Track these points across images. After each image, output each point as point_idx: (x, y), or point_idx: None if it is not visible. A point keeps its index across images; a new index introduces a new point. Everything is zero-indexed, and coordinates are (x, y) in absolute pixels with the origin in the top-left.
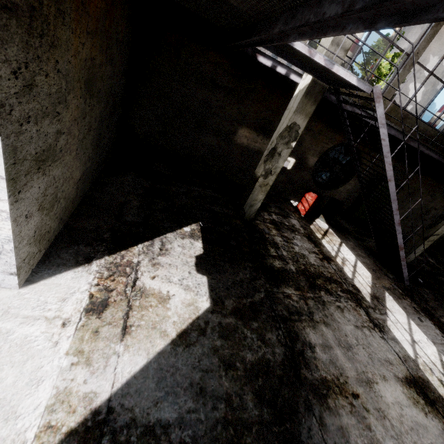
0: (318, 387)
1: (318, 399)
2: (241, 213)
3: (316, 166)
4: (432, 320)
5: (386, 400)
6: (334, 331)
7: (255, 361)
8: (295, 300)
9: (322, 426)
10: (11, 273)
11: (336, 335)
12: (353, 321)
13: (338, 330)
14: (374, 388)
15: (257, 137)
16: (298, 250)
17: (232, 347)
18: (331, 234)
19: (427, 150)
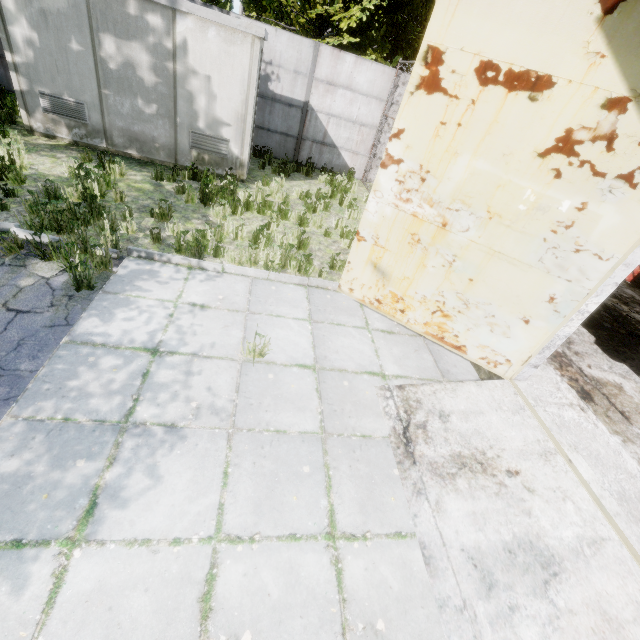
0: None
1: None
2: None
3: None
4: None
5: None
6: None
7: None
8: None
9: None
10: (535, 366)
11: None
12: None
13: None
14: None
15: None
16: None
17: None
18: None
19: None
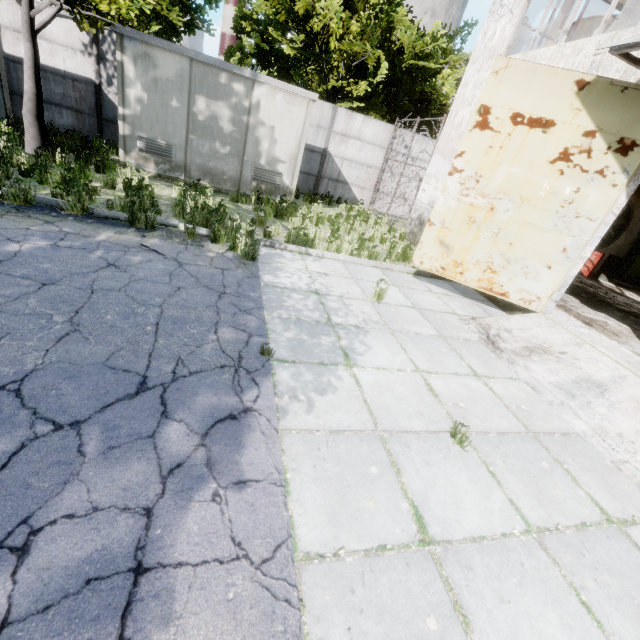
0: None
1: None
2: None
3: None
4: None
5: None
6: None
7: None
8: None
9: None
10: (555, 301)
11: None
12: None
13: None
14: None
15: None
16: (622, 300)
17: None
18: (624, 290)
19: None
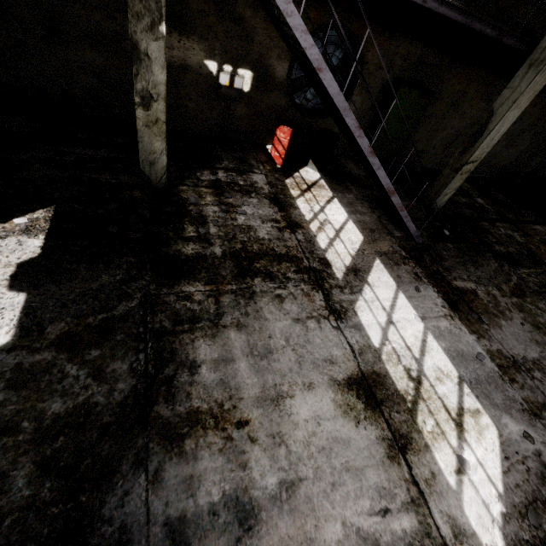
0: (176, 426)
1: (167, 444)
2: (144, 178)
3: (289, 78)
4: (437, 287)
5: (297, 418)
6: (250, 334)
7: (65, 412)
8: (198, 301)
9: (153, 483)
10: None
11: (250, 340)
12: (294, 313)
13: (258, 332)
14: (284, 405)
15: (169, 36)
16: (243, 221)
17: (26, 399)
18: (319, 188)
19: (442, 5)
